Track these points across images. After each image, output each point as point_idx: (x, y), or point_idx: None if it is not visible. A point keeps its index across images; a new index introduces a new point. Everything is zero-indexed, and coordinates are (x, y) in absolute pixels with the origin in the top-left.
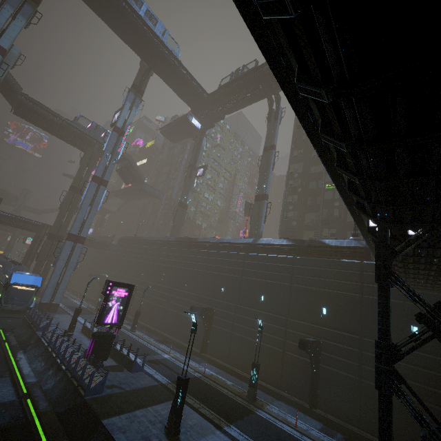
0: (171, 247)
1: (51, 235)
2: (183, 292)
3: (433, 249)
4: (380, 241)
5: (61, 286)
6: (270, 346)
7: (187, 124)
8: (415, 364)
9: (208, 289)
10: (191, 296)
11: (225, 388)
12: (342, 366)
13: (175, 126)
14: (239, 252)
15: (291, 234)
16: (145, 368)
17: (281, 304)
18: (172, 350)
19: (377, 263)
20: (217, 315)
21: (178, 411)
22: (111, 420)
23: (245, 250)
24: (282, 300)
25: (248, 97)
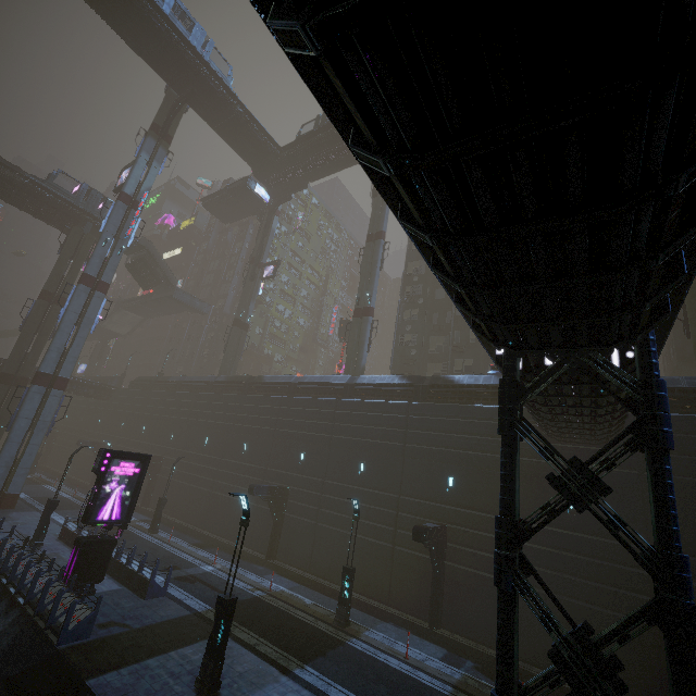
0: (220, 392)
1: (4, 376)
2: (240, 464)
3: (577, 384)
4: (505, 375)
5: (23, 464)
6: (374, 541)
7: (248, 194)
8: (572, 550)
9: (279, 457)
10: (253, 470)
11: (302, 611)
12: (476, 562)
13: (227, 196)
14: (328, 397)
15: (408, 368)
16: (171, 590)
17: (390, 475)
18: (219, 558)
19: (501, 406)
20: (293, 497)
21: (218, 651)
22: (104, 679)
23: (337, 394)
24: (392, 469)
25: (343, 156)
